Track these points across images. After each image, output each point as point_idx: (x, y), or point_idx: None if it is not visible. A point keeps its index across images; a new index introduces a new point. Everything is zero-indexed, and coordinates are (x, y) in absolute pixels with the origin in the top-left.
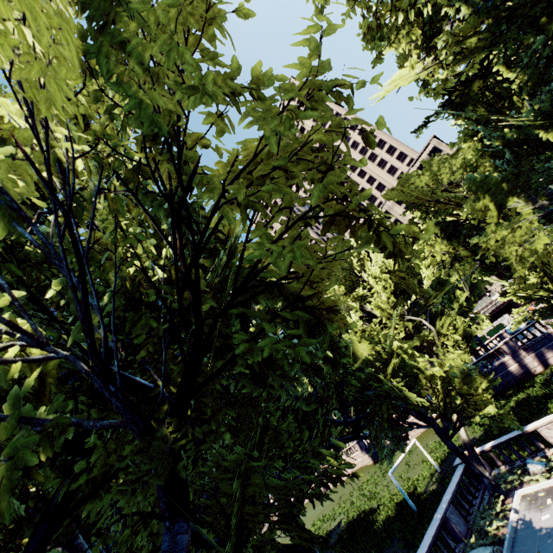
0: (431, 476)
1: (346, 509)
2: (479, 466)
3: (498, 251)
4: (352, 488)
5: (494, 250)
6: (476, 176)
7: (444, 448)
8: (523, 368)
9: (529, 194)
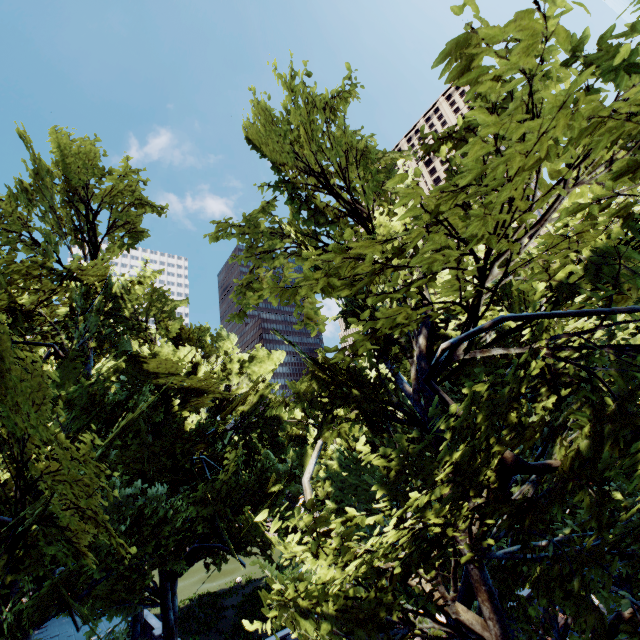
0: None
1: None
2: None
3: None
4: None
5: None
6: None
7: None
8: None
9: None
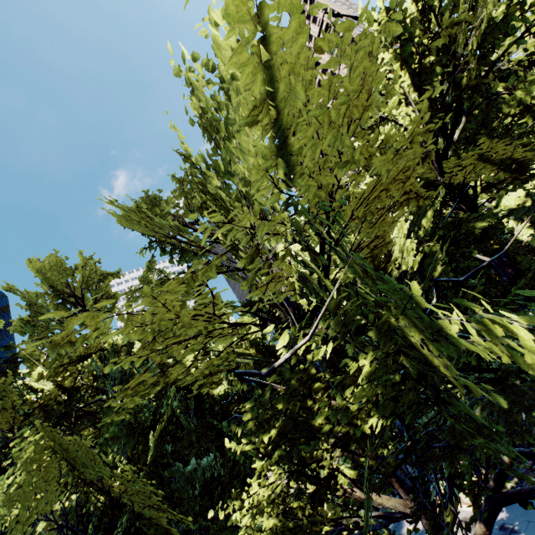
0: None
1: None
2: None
3: None
4: None
5: None
6: None
7: None
8: None
9: None
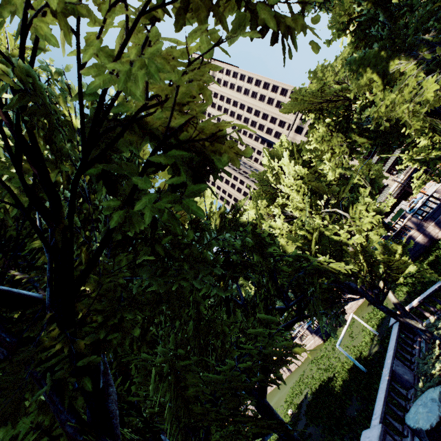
0: (372, 340)
1: (309, 383)
2: (411, 320)
3: (391, 115)
4: (311, 365)
5: (387, 115)
6: (356, 57)
7: (377, 316)
8: (427, 237)
9: (409, 52)
